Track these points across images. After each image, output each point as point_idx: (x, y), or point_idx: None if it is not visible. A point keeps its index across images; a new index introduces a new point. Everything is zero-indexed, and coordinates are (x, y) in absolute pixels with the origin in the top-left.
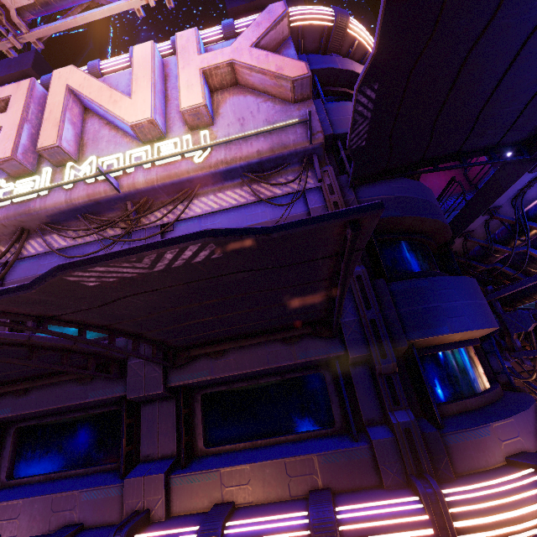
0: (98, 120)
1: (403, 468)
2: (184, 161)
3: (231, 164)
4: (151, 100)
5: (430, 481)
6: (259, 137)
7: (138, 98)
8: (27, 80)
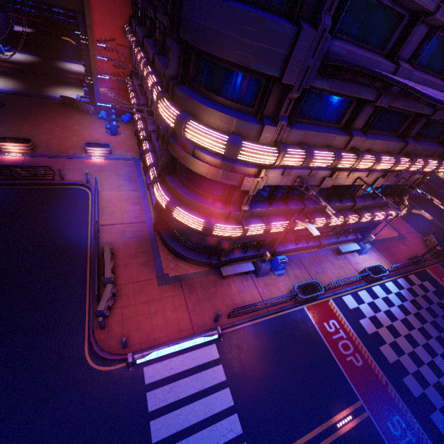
0: None
1: None
2: None
3: None
4: None
5: None
6: None
7: None
8: None
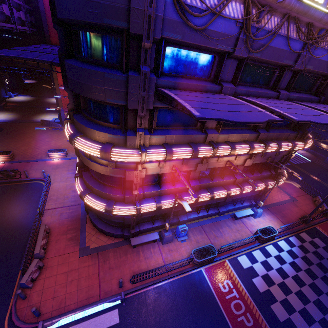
0: None
1: (299, 137)
2: None
3: None
4: None
5: (306, 140)
6: None
7: None
8: None
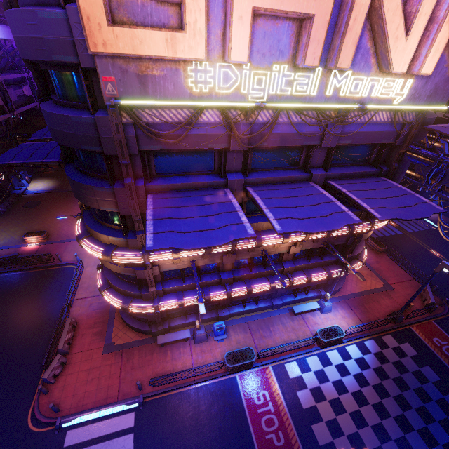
0: (365, 20)
1: (365, 216)
2: (389, 99)
3: (403, 109)
4: (413, 51)
5: (373, 220)
6: (425, 97)
7: (409, 44)
8: None
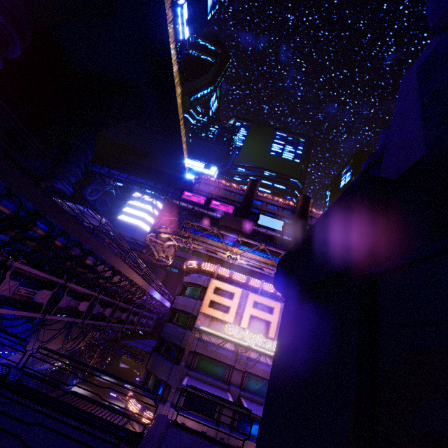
0: None
1: None
2: None
3: None
4: None
5: None
6: None
7: None
8: (280, 304)
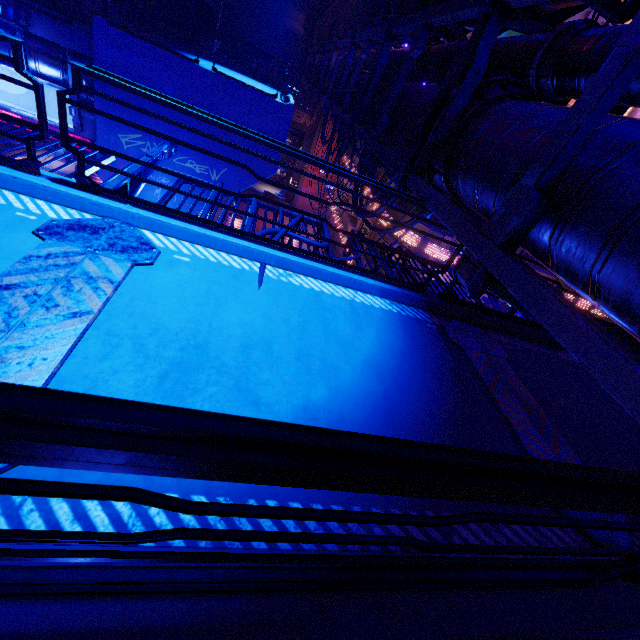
0: None
1: None
2: None
3: None
4: None
5: None
6: None
7: None
8: None
